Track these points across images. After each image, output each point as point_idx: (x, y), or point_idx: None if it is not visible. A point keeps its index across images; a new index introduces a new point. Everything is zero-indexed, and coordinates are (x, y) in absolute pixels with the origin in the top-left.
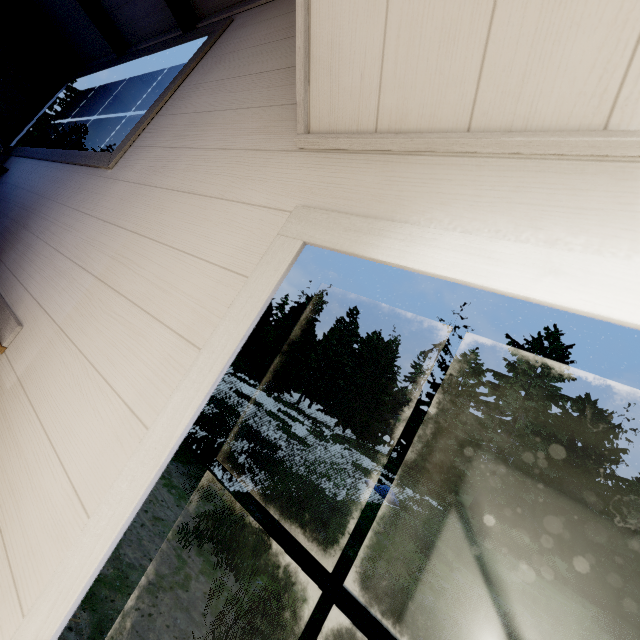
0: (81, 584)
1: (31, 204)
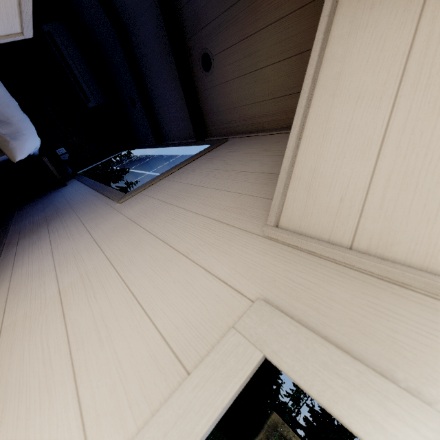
0: None
1: (62, 210)
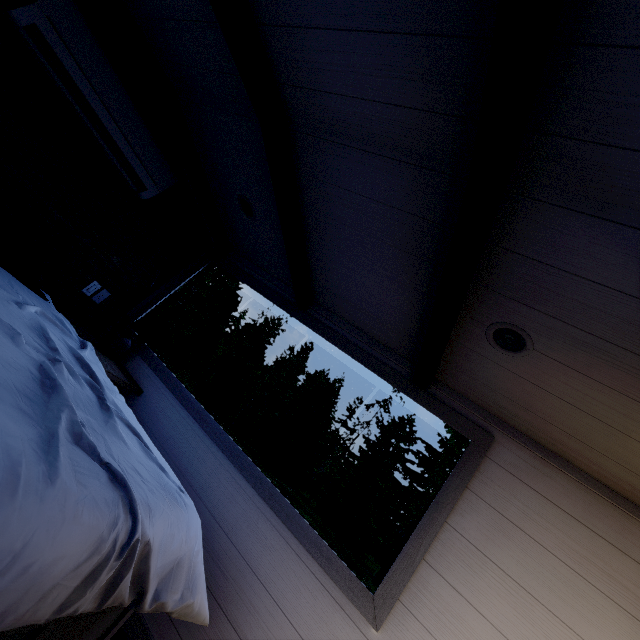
0: None
1: (227, 562)
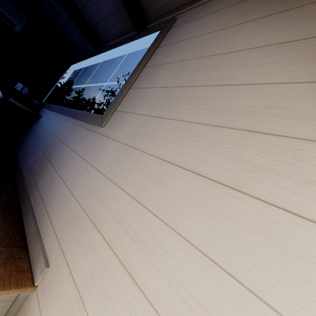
0: None
1: (53, 144)
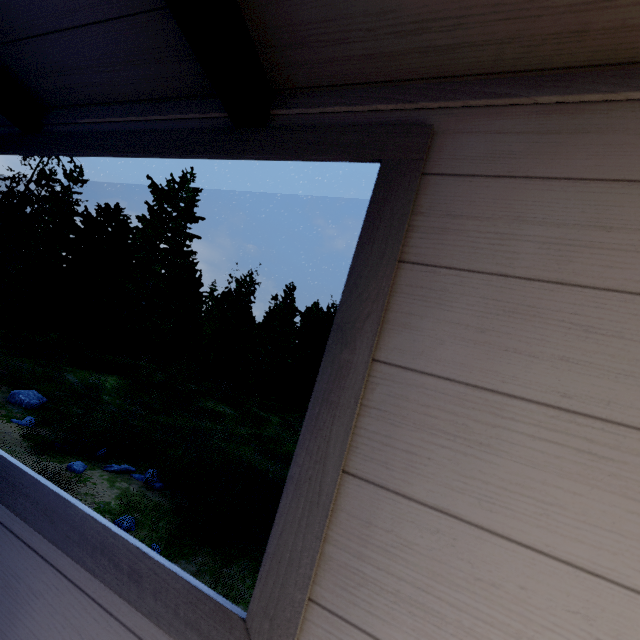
0: None
1: None
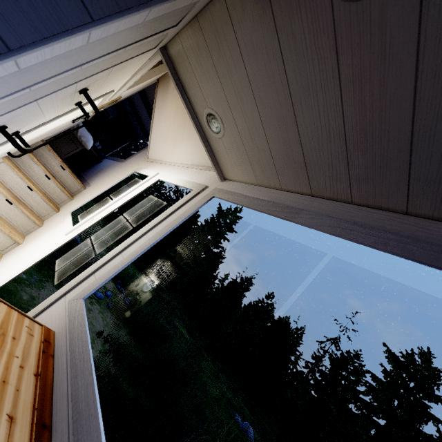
0: (87, 201)
1: (103, 168)
